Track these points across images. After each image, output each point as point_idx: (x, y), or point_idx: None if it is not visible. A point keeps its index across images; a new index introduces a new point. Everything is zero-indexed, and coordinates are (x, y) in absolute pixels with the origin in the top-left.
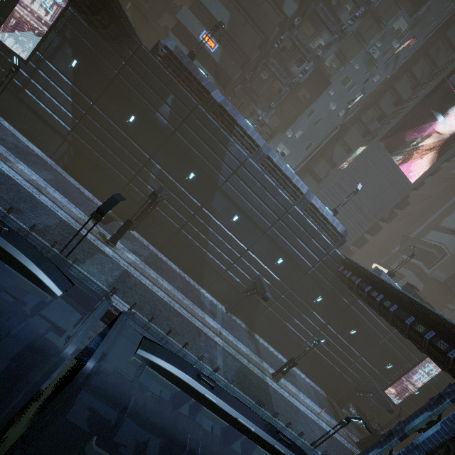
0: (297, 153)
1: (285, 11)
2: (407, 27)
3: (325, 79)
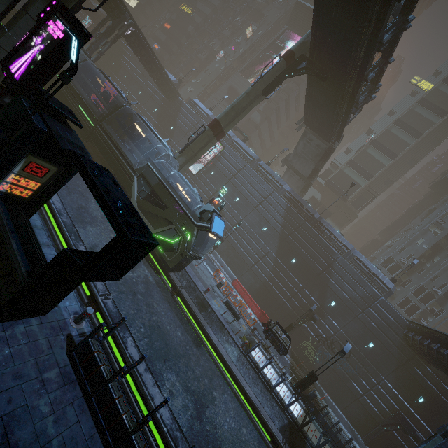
0: (198, 89)
1: (188, 30)
2: (256, 28)
3: (216, 57)
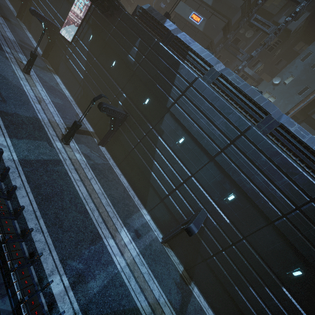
0: (286, 99)
1: None
2: None
3: None
